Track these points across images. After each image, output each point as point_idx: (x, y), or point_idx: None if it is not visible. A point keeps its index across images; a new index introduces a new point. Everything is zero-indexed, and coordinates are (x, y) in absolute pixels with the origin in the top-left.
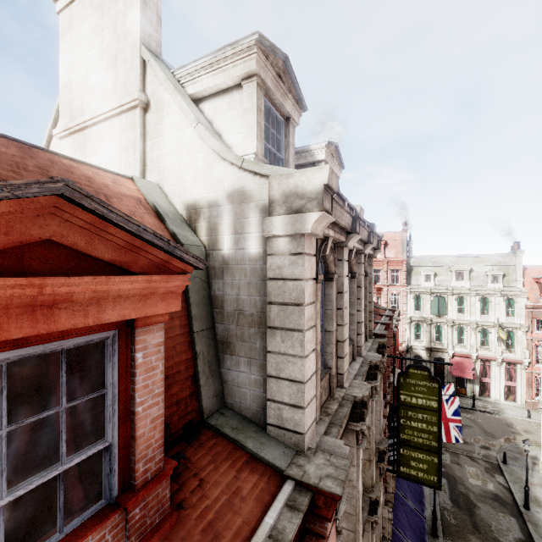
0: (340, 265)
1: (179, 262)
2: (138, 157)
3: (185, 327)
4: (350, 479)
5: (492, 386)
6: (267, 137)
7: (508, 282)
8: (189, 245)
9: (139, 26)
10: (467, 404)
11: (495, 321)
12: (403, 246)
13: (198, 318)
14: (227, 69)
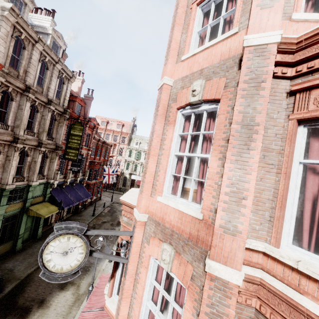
0: (33, 51)
1: None
2: None
3: None
4: (21, 109)
5: None
6: (15, 4)
7: None
8: None
9: None
10: None
11: None
12: (130, 128)
13: None
14: None
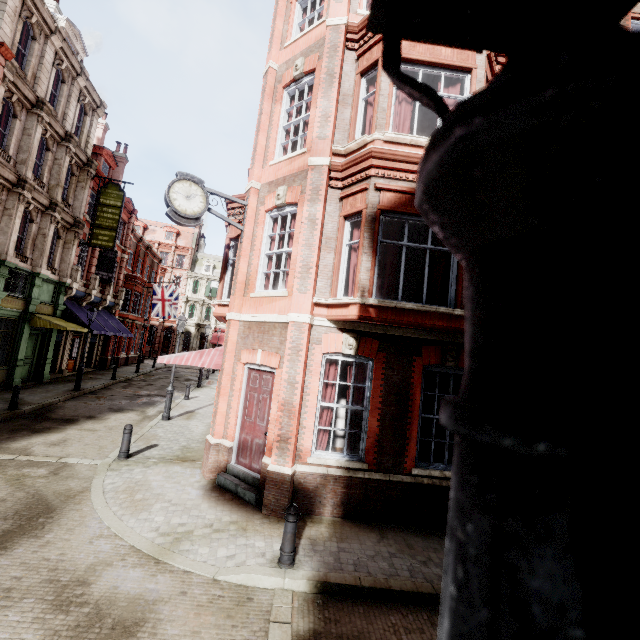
0: (46, 46)
1: None
2: None
3: None
4: (29, 136)
5: None
6: None
7: None
8: None
9: None
10: None
11: None
12: (194, 238)
13: None
14: None
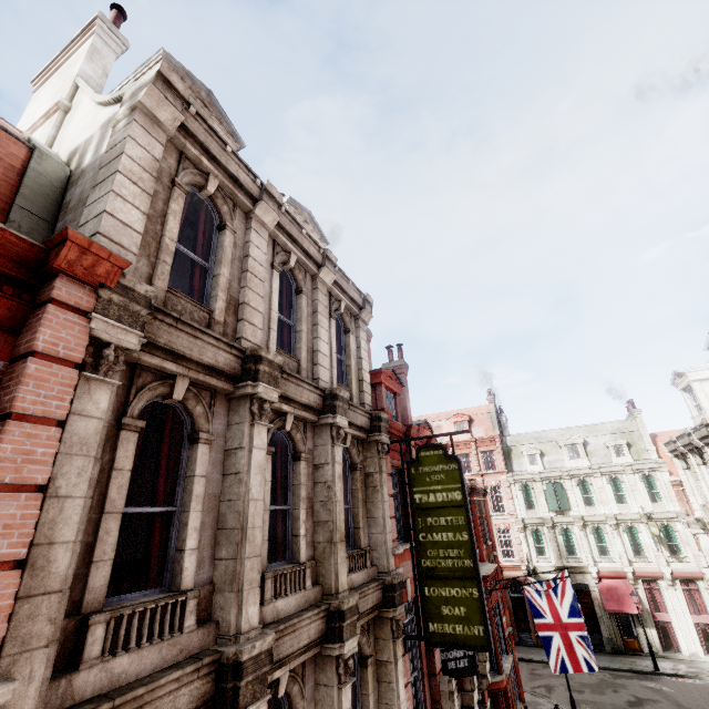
0: (249, 232)
1: None
2: (46, 139)
3: (6, 197)
4: (236, 471)
5: (676, 628)
6: None
7: (638, 453)
8: (46, 153)
9: (80, 67)
10: (646, 665)
11: (640, 511)
12: (492, 420)
13: (29, 200)
14: None
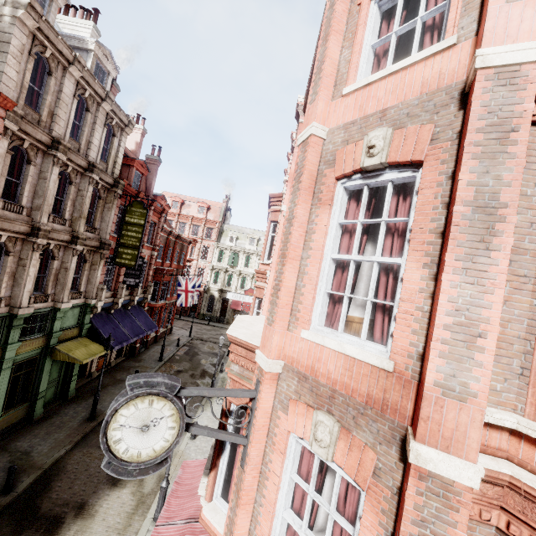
0: (64, 79)
1: None
2: None
3: None
4: (45, 179)
5: None
6: None
7: None
8: None
9: None
10: None
11: None
12: (221, 212)
13: None
14: None
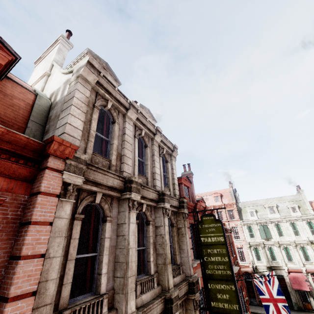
0: (125, 123)
1: (7, 51)
2: (41, 88)
3: (26, 117)
4: (123, 234)
5: None
6: None
7: (303, 211)
8: (42, 96)
9: (54, 57)
10: None
11: (307, 239)
12: (231, 195)
13: (35, 117)
14: (80, 62)
